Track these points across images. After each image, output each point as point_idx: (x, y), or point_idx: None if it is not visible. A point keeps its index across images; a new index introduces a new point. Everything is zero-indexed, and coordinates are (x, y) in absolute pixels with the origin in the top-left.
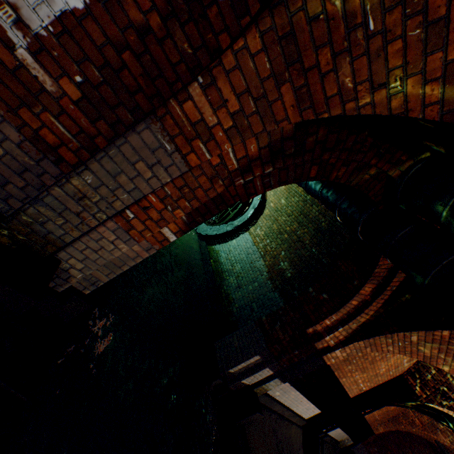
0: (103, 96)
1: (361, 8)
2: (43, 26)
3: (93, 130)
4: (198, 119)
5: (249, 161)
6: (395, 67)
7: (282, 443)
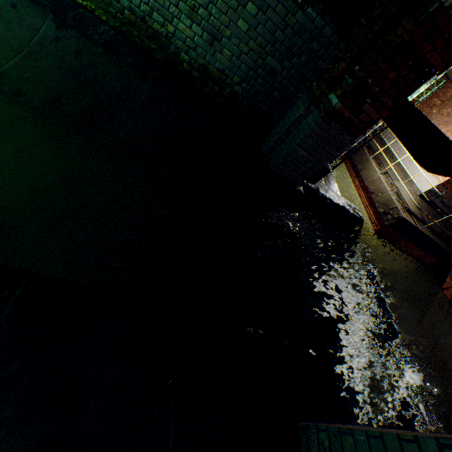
0: None
1: None
2: None
3: None
4: None
5: None
6: None
7: None
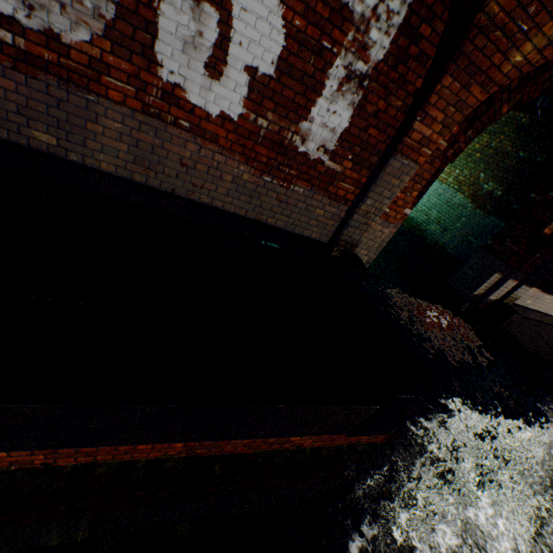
0: (361, 158)
1: (514, 26)
2: (333, 146)
3: (359, 177)
4: (419, 138)
5: (453, 137)
6: (552, 34)
7: (550, 342)
